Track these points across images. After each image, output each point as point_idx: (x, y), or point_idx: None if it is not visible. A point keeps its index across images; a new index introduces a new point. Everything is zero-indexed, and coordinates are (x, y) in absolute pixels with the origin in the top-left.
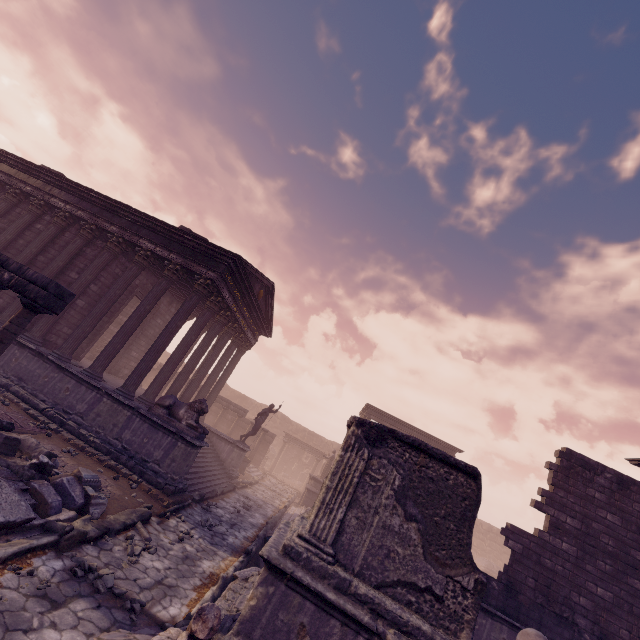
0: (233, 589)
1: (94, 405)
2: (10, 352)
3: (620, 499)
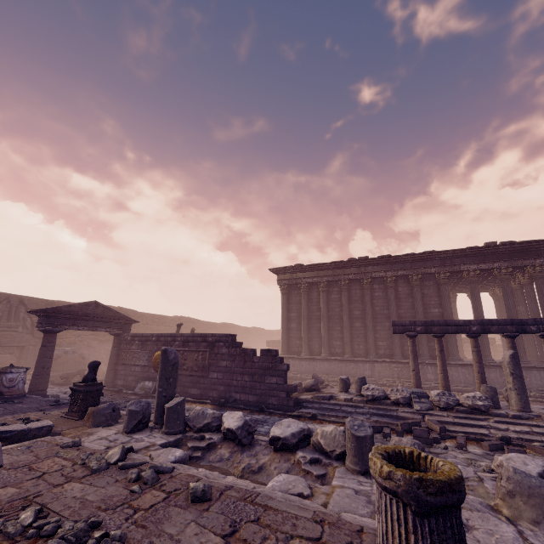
0: None
1: None
2: (459, 372)
3: None
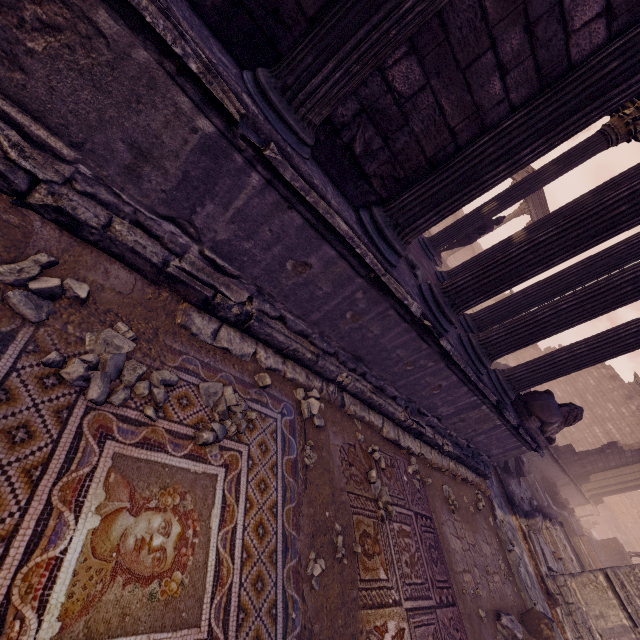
0: (567, 612)
1: (464, 411)
2: (341, 293)
3: None
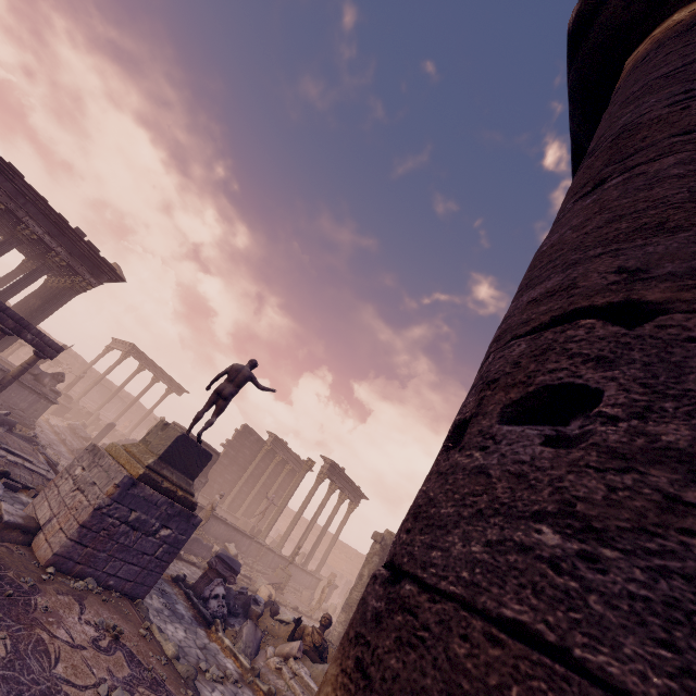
0: None
1: None
2: None
3: (254, 446)
